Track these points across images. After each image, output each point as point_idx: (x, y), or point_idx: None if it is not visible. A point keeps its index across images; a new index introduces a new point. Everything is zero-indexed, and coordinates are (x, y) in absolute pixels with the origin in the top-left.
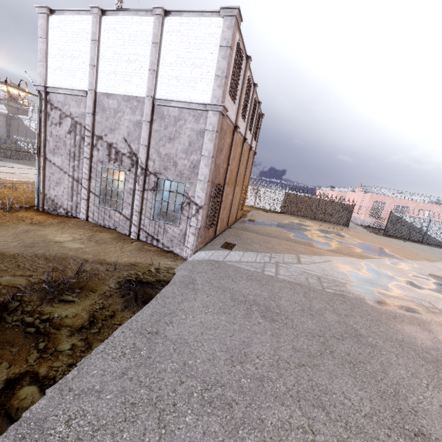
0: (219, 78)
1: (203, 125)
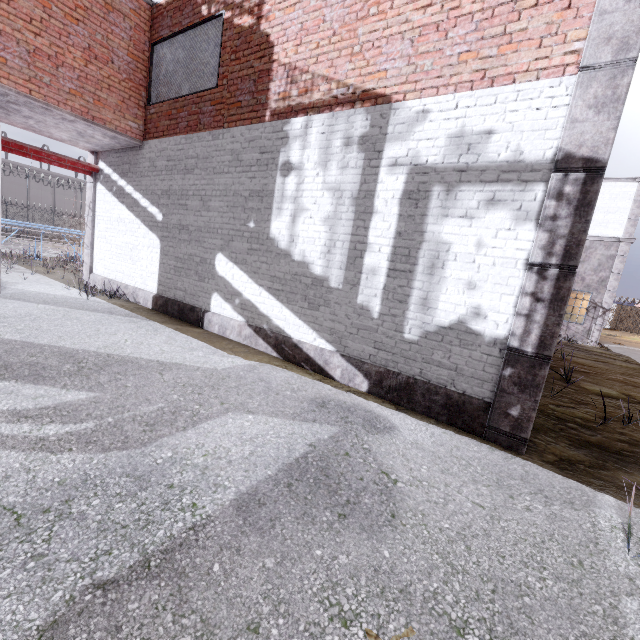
0: (632, 220)
1: (613, 252)
